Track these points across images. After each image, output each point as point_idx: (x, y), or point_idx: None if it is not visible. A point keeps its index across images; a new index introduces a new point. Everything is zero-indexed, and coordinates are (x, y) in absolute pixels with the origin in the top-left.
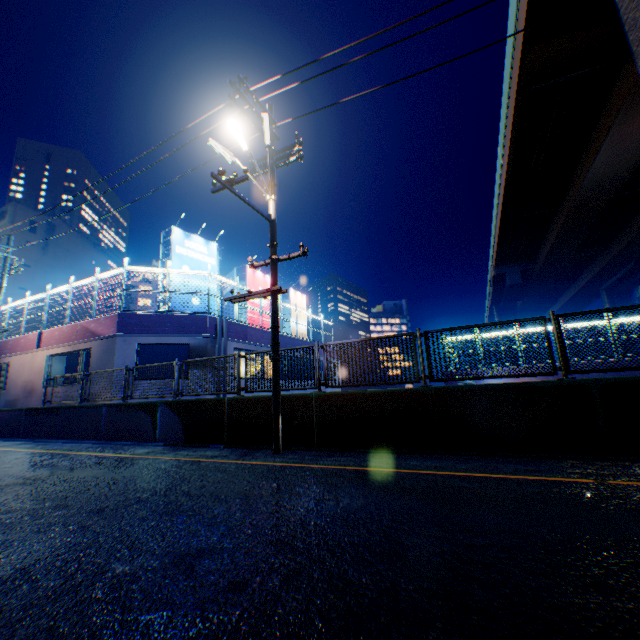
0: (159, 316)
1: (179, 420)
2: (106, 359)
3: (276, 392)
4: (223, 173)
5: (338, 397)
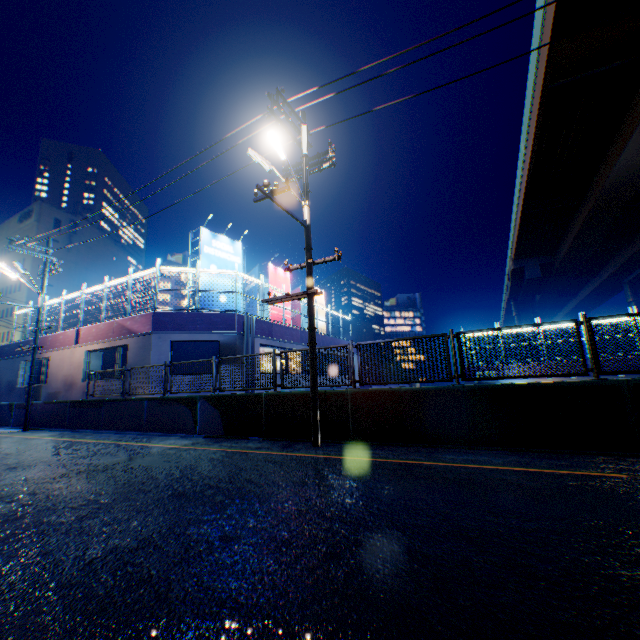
0: (190, 314)
1: (218, 414)
2: (142, 355)
3: (314, 389)
4: (267, 185)
5: (373, 394)
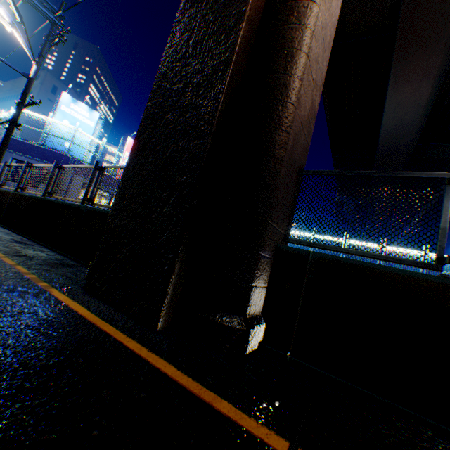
0: (32, 145)
1: None
2: None
3: None
4: None
5: (17, 196)
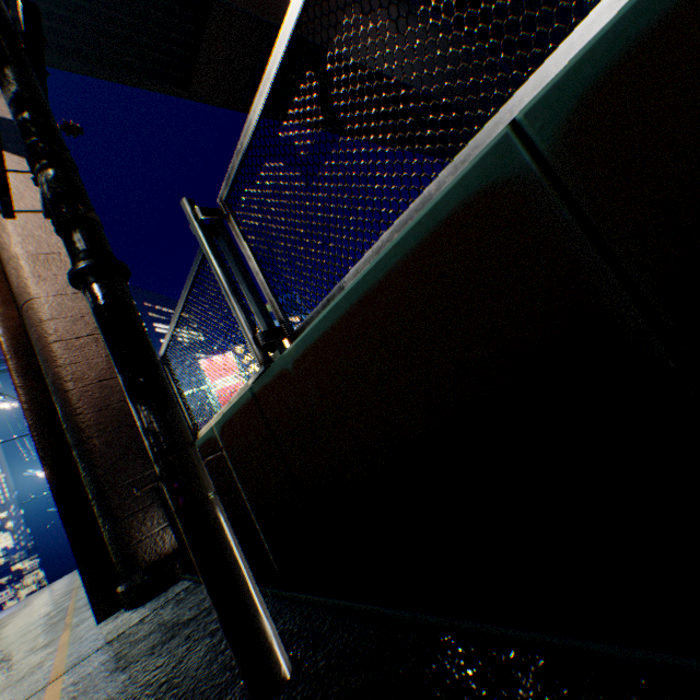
0: None
1: None
2: None
3: None
4: None
5: None
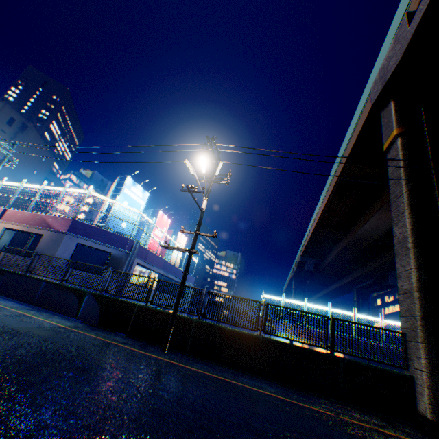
0: (99, 229)
1: (99, 308)
2: (52, 246)
3: (175, 312)
4: (193, 187)
5: (209, 326)
